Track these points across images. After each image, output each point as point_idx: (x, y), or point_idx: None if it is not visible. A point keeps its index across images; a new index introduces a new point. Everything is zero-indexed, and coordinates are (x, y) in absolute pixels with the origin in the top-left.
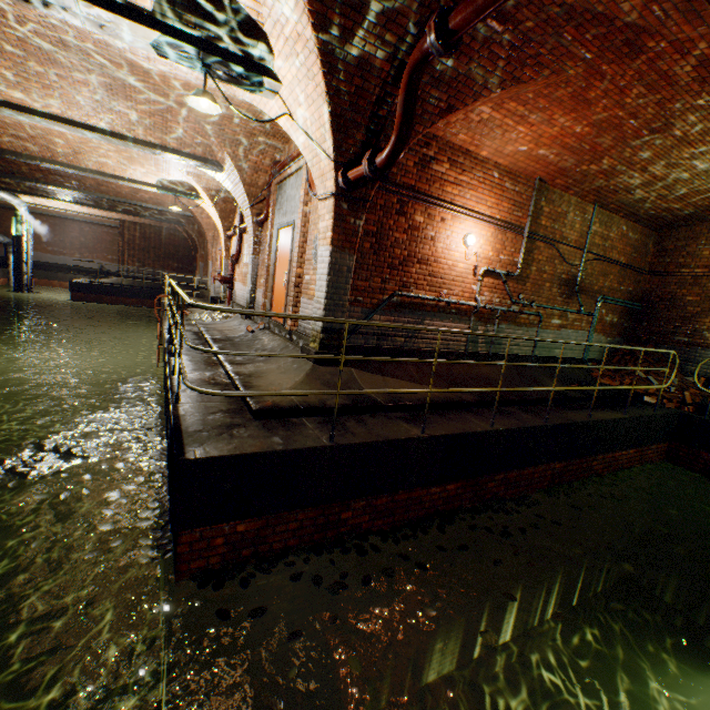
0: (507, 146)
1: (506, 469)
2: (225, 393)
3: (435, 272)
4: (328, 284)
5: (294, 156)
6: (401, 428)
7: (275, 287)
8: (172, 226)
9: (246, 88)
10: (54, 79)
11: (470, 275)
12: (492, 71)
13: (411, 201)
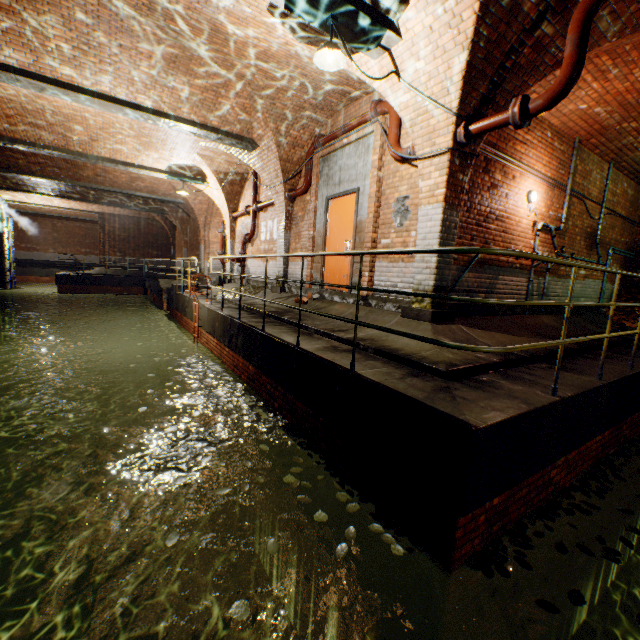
0: (569, 105)
1: (636, 411)
2: (500, 348)
3: (506, 228)
4: (440, 242)
5: (352, 126)
6: (573, 377)
7: (327, 257)
8: (150, 216)
9: (357, 45)
10: (117, 51)
11: (529, 231)
12: (620, 18)
13: (492, 159)
